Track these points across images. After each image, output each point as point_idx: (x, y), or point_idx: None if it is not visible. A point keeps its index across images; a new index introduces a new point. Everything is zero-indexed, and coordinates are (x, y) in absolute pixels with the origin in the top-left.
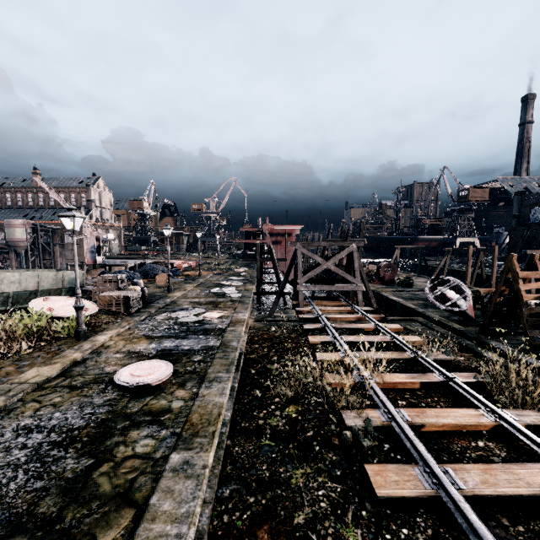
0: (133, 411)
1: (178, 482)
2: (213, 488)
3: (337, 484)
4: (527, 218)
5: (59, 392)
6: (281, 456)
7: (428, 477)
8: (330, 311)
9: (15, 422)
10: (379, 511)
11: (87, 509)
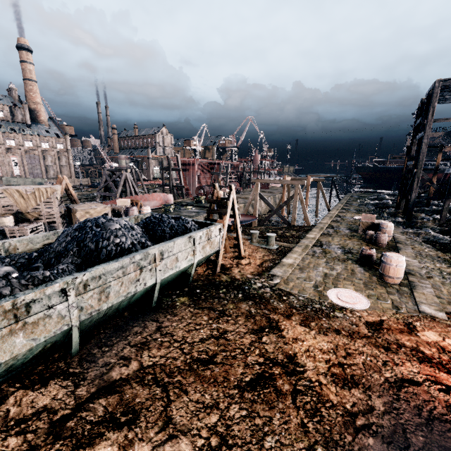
0: None
1: None
2: None
3: None
4: None
5: None
6: None
7: None
8: None
9: None
10: None
11: None
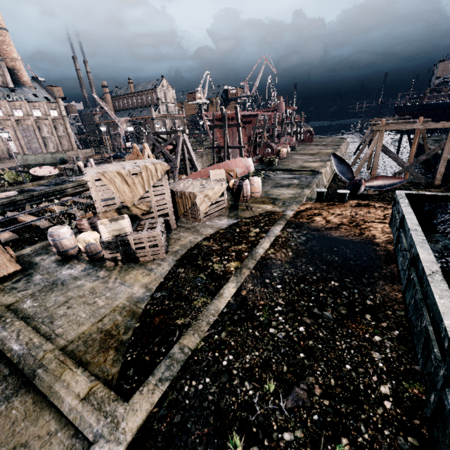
0: None
1: None
2: None
3: None
4: None
5: None
6: None
7: None
8: None
9: None
10: None
11: None
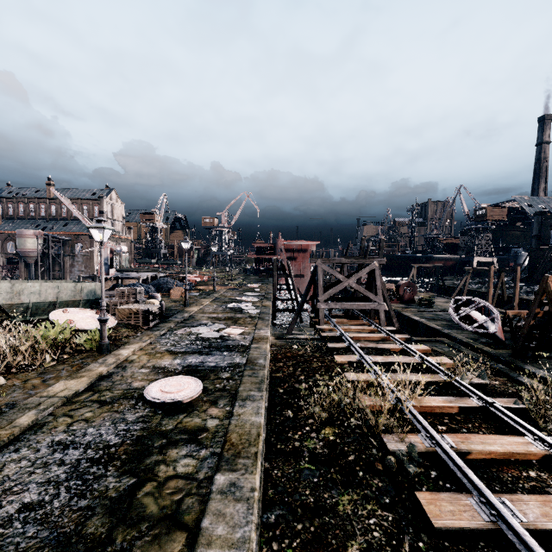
0: (168, 429)
1: (228, 505)
2: (258, 513)
3: (388, 513)
4: (548, 238)
5: (89, 407)
6: (323, 481)
7: (484, 507)
8: (352, 330)
9: (49, 437)
10: (436, 543)
11: (136, 531)
